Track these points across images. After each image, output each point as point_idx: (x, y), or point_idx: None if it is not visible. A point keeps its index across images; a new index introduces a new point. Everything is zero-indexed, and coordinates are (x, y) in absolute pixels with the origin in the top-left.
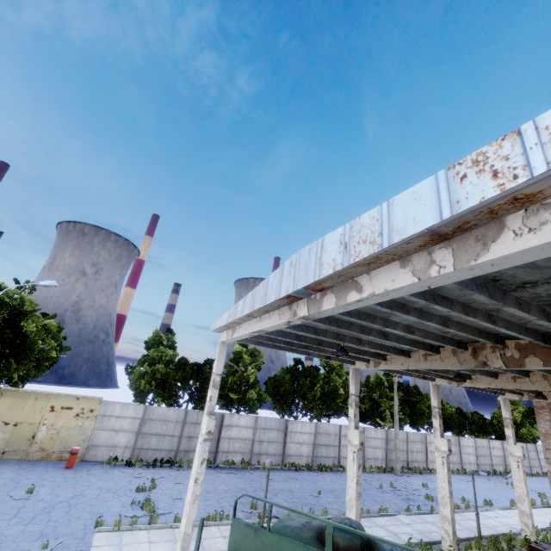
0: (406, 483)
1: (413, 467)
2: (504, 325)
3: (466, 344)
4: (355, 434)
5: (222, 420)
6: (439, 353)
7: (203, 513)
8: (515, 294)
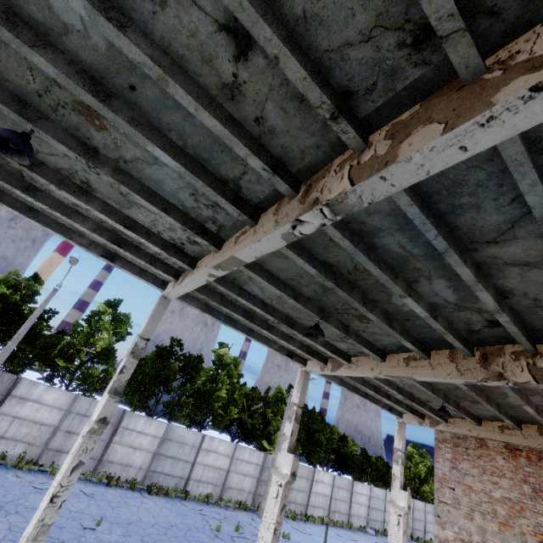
0: None
1: (288, 509)
2: None
3: (298, 182)
4: (103, 401)
5: (12, 387)
6: (255, 220)
7: None
8: None
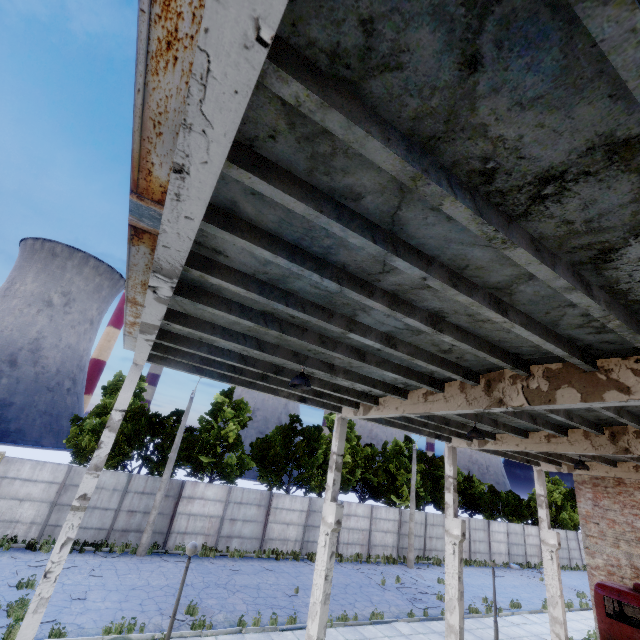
0: (418, 577)
1: (431, 556)
2: (522, 320)
3: (478, 375)
4: (332, 508)
5: (181, 490)
6: (443, 390)
7: (108, 621)
8: (529, 227)
